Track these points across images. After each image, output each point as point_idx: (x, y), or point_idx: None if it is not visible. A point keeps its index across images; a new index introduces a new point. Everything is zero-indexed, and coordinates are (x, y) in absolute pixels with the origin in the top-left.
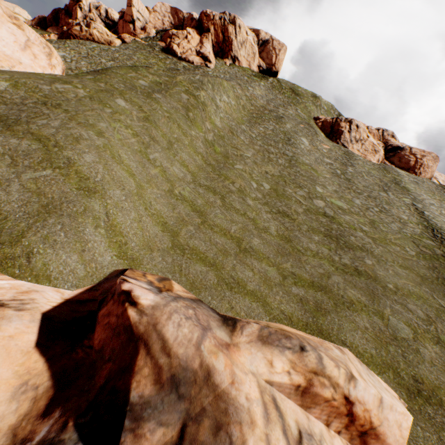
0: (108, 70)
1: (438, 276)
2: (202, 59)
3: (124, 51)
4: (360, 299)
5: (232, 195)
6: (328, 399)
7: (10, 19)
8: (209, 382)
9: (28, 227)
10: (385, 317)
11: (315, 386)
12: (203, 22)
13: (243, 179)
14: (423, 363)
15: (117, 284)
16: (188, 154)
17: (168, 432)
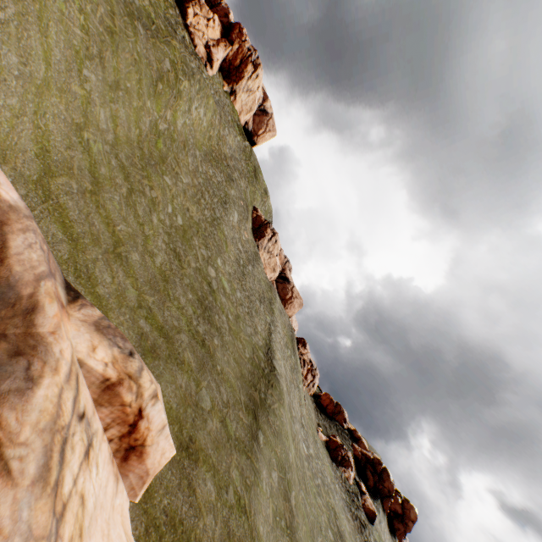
0: None
1: (252, 380)
2: (207, 56)
3: None
4: (192, 363)
5: (143, 198)
6: (126, 404)
7: None
8: (29, 316)
9: None
10: (200, 387)
11: (123, 386)
12: (234, 31)
13: (163, 194)
14: (203, 430)
15: None
16: (127, 116)
17: None
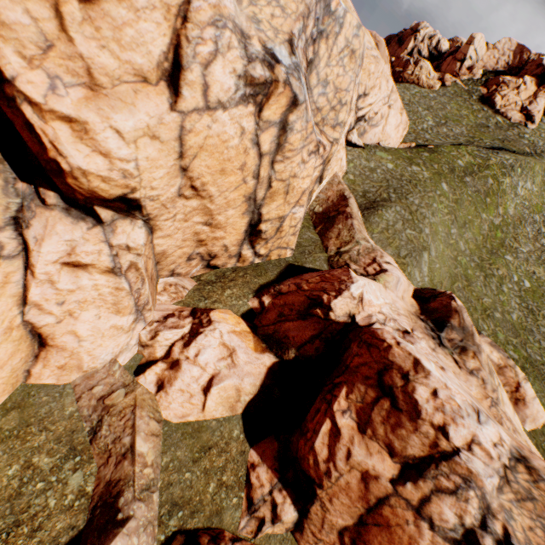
0: (439, 147)
1: None
2: (524, 117)
3: (440, 98)
4: None
5: (492, 278)
6: (510, 376)
7: (400, 111)
8: (472, 336)
9: (407, 254)
10: None
11: (507, 368)
12: None
13: (507, 269)
14: None
15: (449, 293)
16: (472, 234)
17: (458, 337)
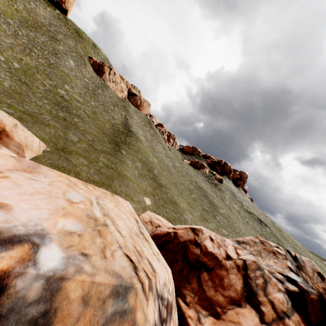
0: None
1: (113, 135)
2: None
3: None
4: (57, 126)
5: None
6: None
7: None
8: None
9: None
10: (67, 134)
11: None
12: None
13: None
14: (74, 146)
15: None
16: None
17: None
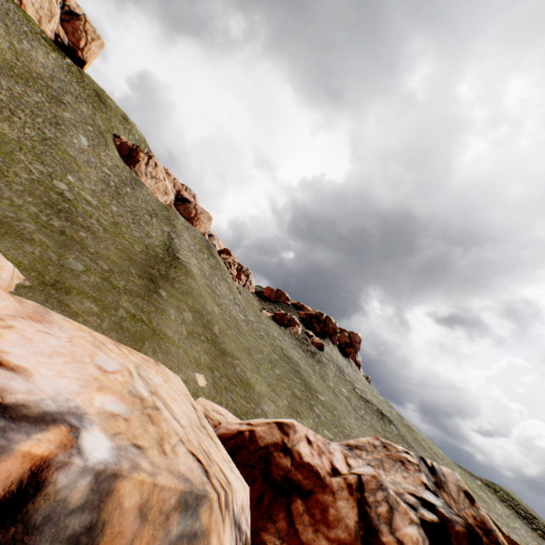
0: None
1: (147, 263)
2: None
3: None
4: (47, 243)
5: None
6: None
7: None
8: None
9: None
10: (65, 257)
11: None
12: None
13: None
14: (76, 280)
15: None
16: None
17: None
